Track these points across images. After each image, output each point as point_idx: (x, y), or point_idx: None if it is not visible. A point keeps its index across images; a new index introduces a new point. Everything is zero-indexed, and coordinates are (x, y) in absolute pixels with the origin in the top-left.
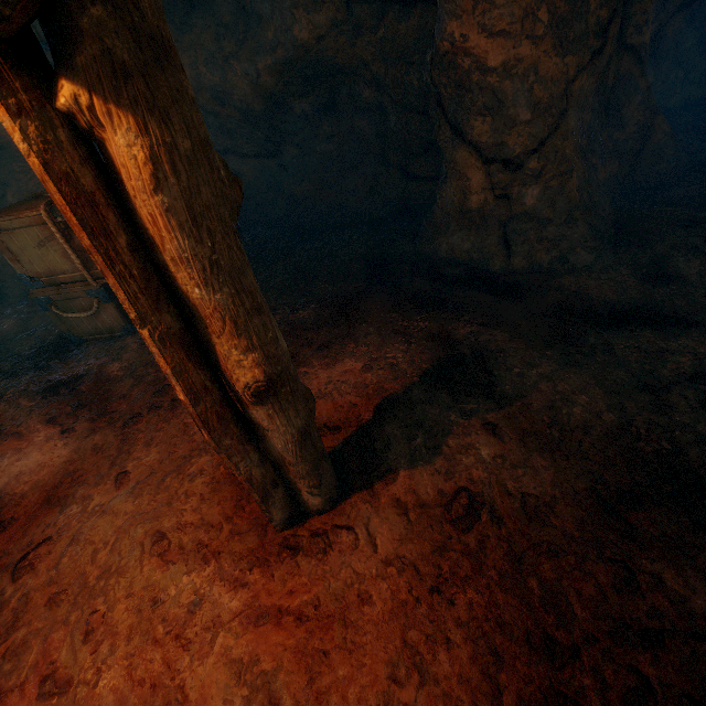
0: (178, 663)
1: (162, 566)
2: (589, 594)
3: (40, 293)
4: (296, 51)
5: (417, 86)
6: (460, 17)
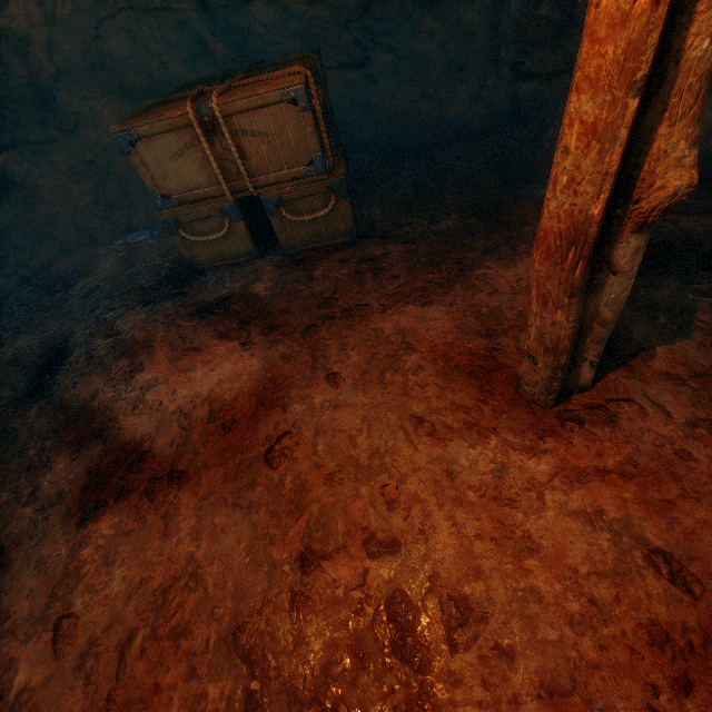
0: (507, 520)
1: (436, 444)
2: None
3: (169, 214)
4: None
5: None
6: None
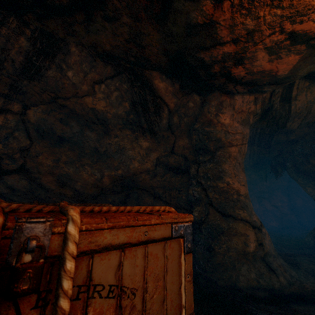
0: None
1: None
2: None
3: None
4: (128, 173)
5: (184, 198)
6: (231, 177)
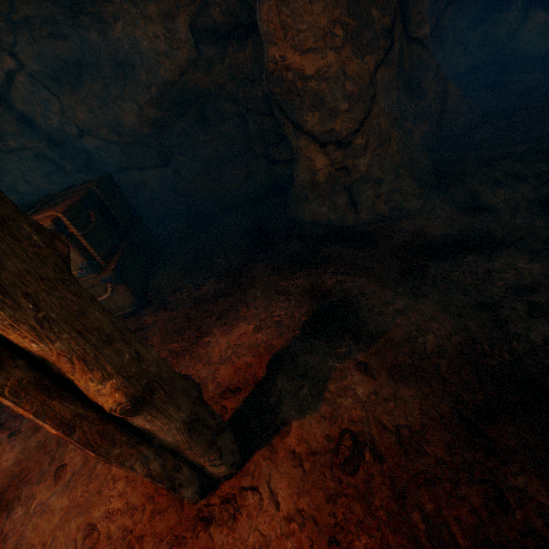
0: None
1: None
2: (467, 520)
3: None
4: (165, 86)
5: (262, 96)
6: (276, 43)
